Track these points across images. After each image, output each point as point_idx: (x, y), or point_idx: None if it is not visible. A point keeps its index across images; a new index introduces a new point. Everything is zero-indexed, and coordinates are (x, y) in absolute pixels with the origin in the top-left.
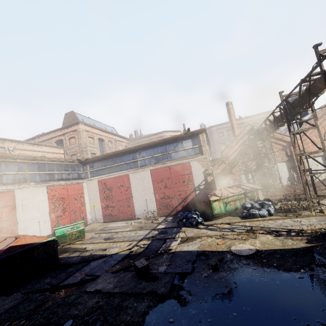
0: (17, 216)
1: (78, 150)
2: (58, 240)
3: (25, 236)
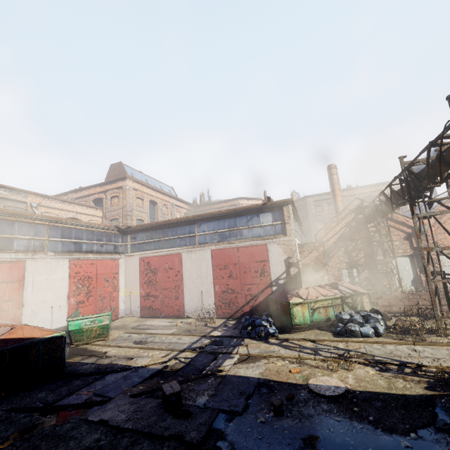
0: (23, 296)
1: (121, 214)
2: (72, 336)
3: (24, 326)
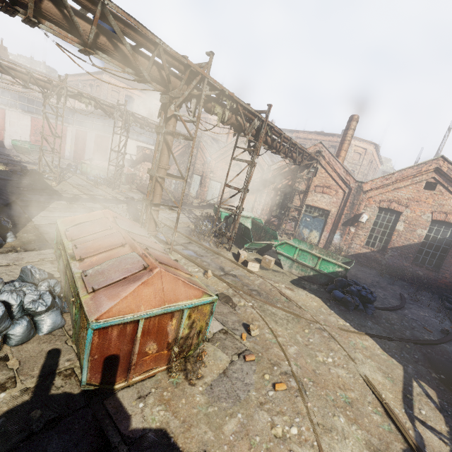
0: (5, 126)
1: None
2: (15, 147)
3: None
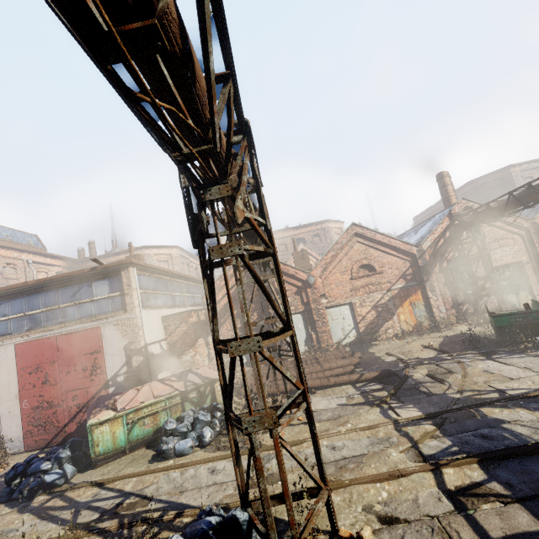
0: None
1: None
2: None
3: None
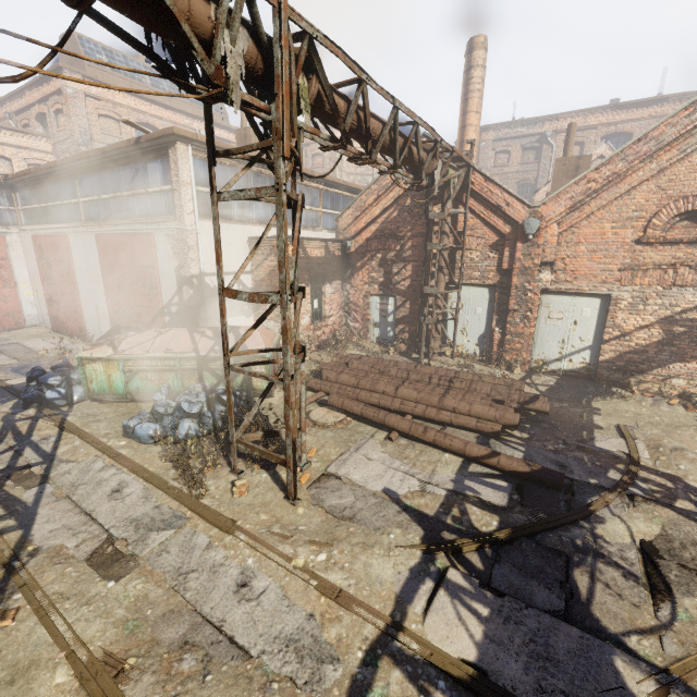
0: None
1: (72, 149)
2: None
3: None
